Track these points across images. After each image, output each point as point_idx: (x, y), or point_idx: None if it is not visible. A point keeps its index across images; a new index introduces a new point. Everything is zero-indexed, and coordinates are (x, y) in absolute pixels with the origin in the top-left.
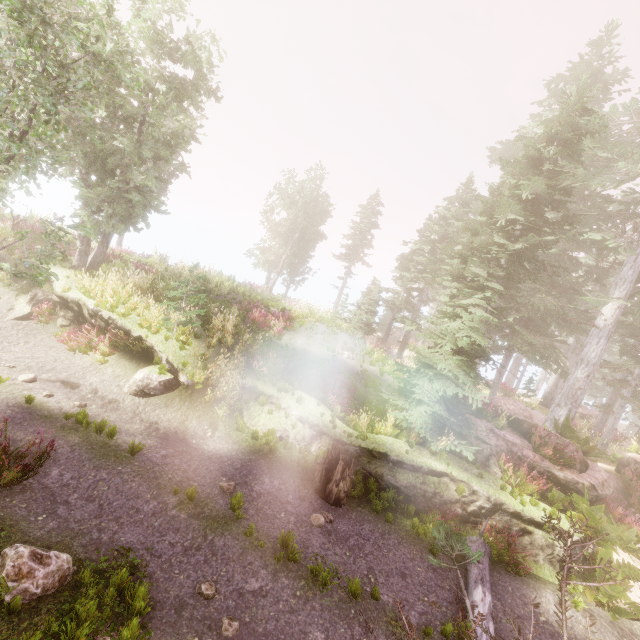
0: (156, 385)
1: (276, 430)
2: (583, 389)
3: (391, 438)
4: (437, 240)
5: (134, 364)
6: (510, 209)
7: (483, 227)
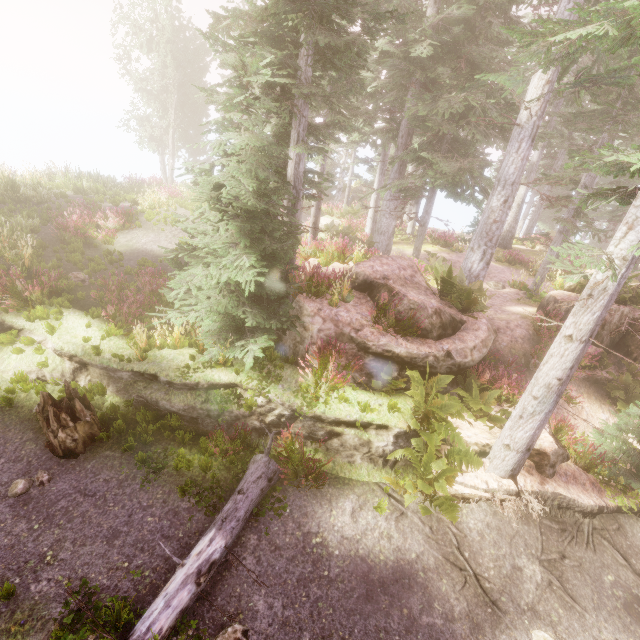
0: None
1: (29, 372)
2: (499, 222)
3: (174, 351)
4: None
5: None
6: None
7: None
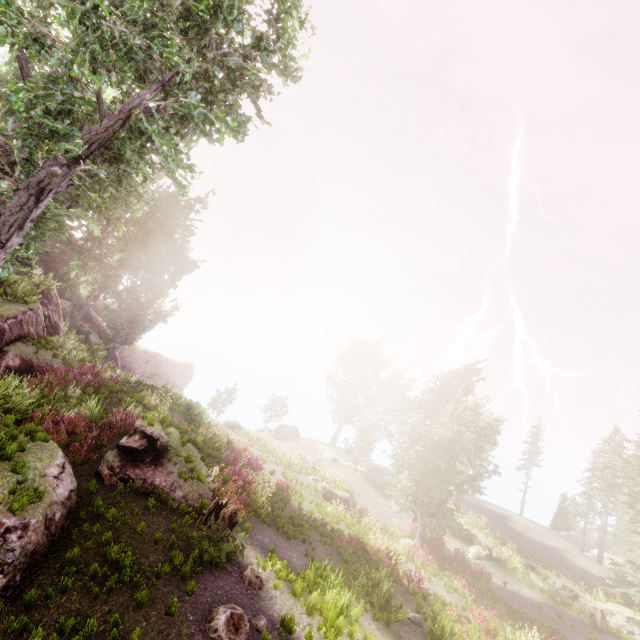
0: (483, 556)
1: (551, 590)
2: None
3: (621, 605)
4: (605, 467)
5: (464, 543)
6: None
7: (637, 483)
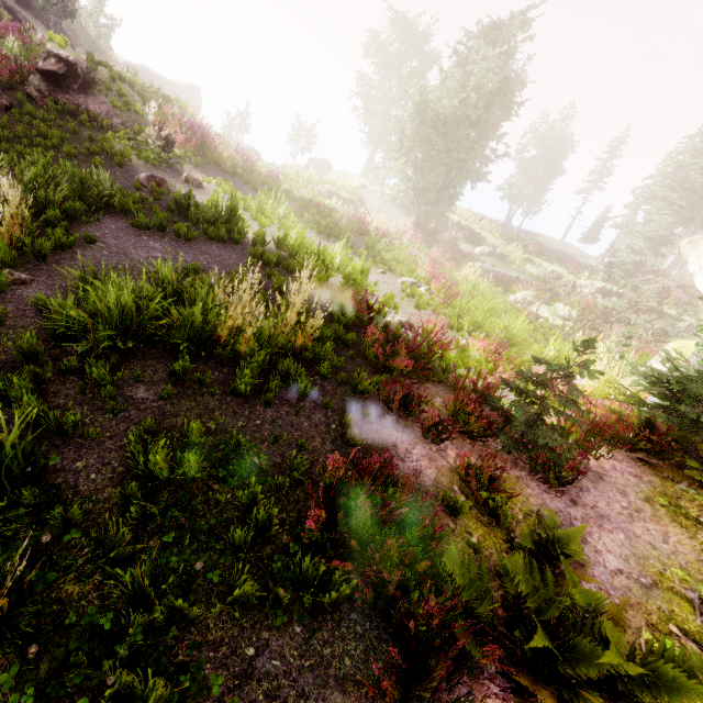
0: (486, 253)
1: (539, 275)
2: None
3: (599, 281)
4: (671, 172)
5: (472, 246)
6: (702, 158)
7: (683, 169)
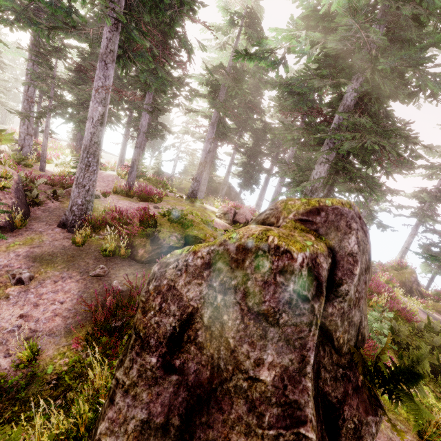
0: None
1: None
2: None
3: None
4: None
5: None
6: None
7: None
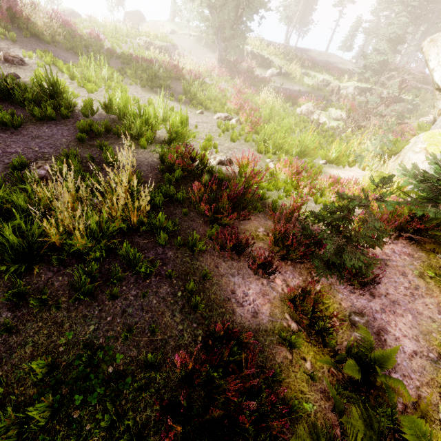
0: (275, 74)
1: (314, 85)
2: None
3: (355, 82)
4: None
5: (264, 70)
6: None
7: None
